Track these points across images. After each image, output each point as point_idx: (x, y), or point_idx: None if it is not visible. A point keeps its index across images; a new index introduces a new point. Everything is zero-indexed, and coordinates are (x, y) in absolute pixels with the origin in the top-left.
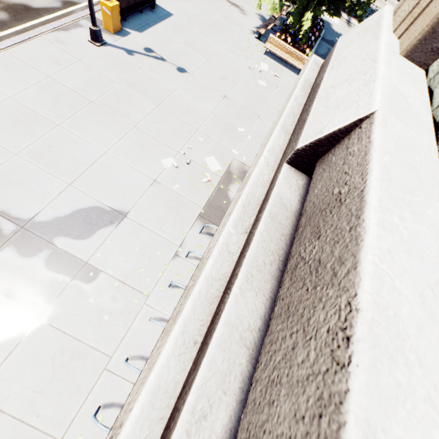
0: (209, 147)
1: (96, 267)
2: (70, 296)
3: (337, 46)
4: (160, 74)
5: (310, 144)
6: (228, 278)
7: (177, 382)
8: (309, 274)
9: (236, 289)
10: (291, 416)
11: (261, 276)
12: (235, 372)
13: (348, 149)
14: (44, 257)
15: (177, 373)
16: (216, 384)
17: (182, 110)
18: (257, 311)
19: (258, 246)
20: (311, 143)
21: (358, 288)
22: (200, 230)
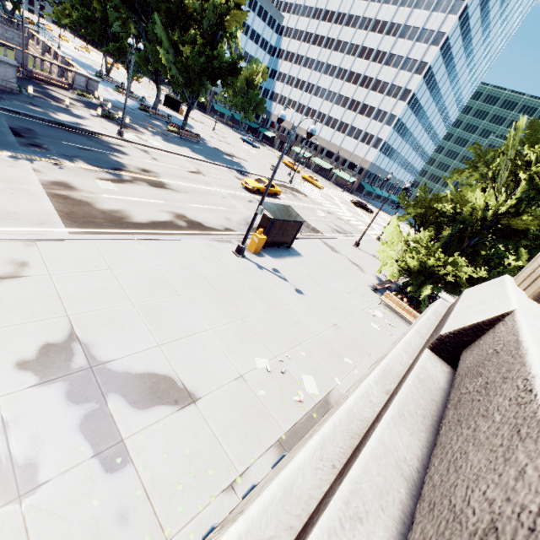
0: (309, 365)
1: (129, 453)
2: (76, 481)
3: (464, 292)
4: (279, 288)
5: (454, 331)
6: (369, 423)
7: (311, 496)
8: (477, 394)
9: (388, 416)
10: (486, 454)
11: (414, 421)
12: (393, 495)
13: (495, 331)
14: (86, 410)
15: (312, 486)
16: (371, 492)
17: (290, 321)
18: (413, 450)
19: (408, 395)
20: (455, 330)
21: (530, 370)
22: (275, 461)
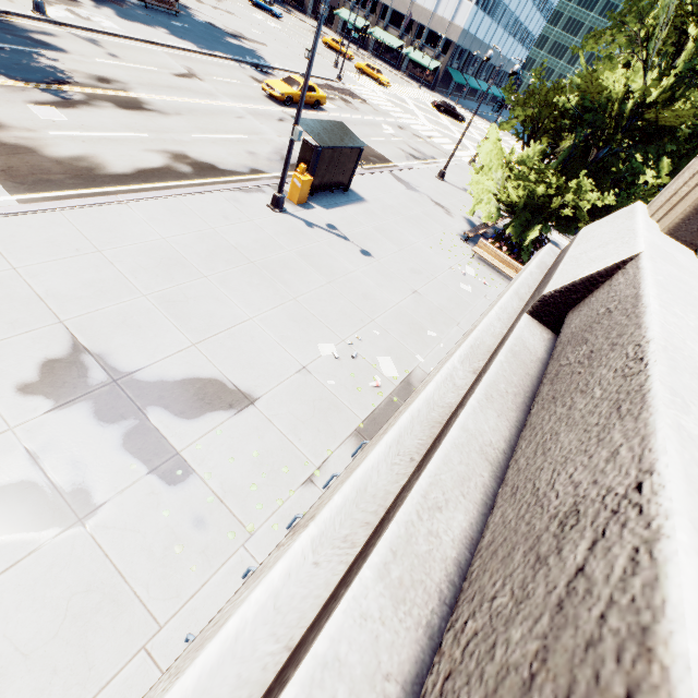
0: (385, 344)
1: (189, 464)
2: (138, 497)
3: (580, 233)
4: (339, 252)
5: (561, 289)
6: (452, 409)
7: (388, 491)
8: (578, 366)
9: (473, 401)
10: (579, 435)
11: (503, 401)
12: (475, 481)
13: (612, 284)
14: (125, 428)
15: (388, 482)
16: (452, 481)
17: (357, 294)
18: (500, 433)
19: (498, 373)
20: (562, 287)
21: (646, 333)
22: (354, 451)
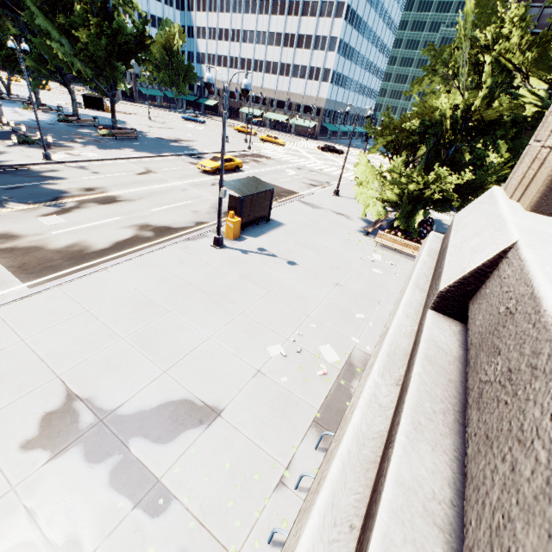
0: (323, 334)
1: (169, 490)
2: (125, 538)
3: (455, 220)
4: (271, 267)
5: (454, 283)
6: (384, 439)
7: None
8: (501, 389)
9: (401, 436)
10: (543, 542)
11: (433, 426)
12: None
13: (501, 276)
14: (111, 465)
15: None
16: None
17: (291, 297)
18: (441, 474)
19: (420, 389)
20: (454, 282)
21: None
22: (316, 443)
